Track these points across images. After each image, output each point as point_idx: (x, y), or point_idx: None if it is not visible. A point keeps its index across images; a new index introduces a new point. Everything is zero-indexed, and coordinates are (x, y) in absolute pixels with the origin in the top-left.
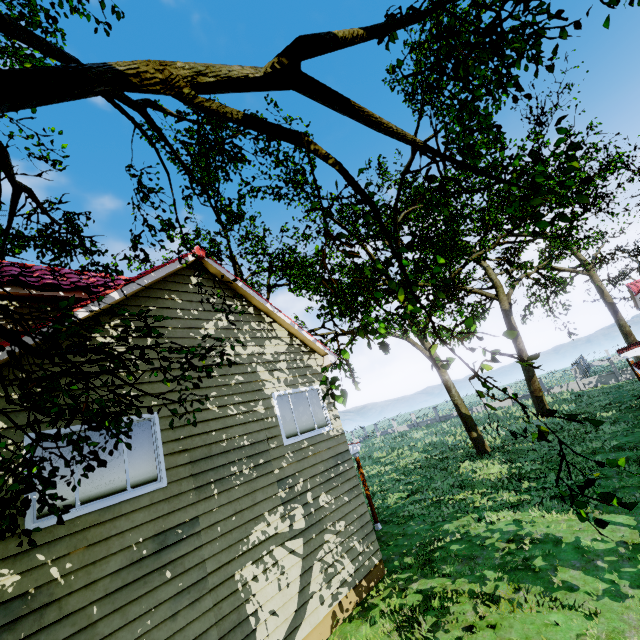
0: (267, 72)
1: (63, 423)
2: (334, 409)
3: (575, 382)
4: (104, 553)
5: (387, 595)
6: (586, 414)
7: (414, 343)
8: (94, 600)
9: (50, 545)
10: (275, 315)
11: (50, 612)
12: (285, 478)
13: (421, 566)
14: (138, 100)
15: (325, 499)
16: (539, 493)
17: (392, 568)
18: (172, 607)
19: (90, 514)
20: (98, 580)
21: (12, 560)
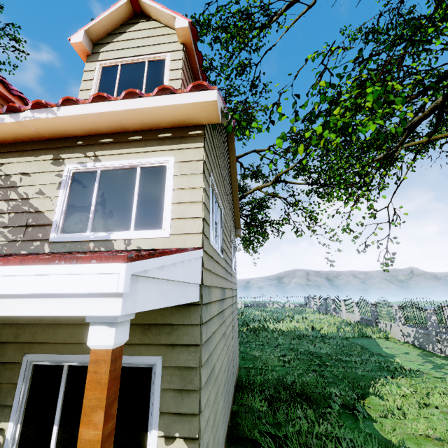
0: None
1: None
2: None
3: (396, 326)
4: None
5: None
6: None
7: None
8: None
9: None
10: None
11: None
12: None
13: None
14: None
15: None
16: None
17: None
18: None
19: None
20: None
21: None
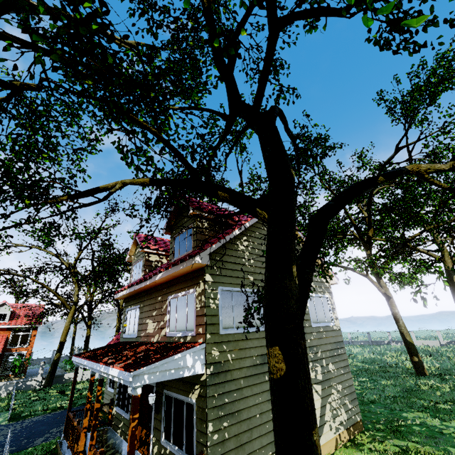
0: (450, 167)
1: (229, 285)
2: (335, 312)
3: None
4: (244, 355)
5: (370, 441)
6: None
7: (372, 280)
8: (241, 377)
9: (227, 343)
10: None
11: (228, 375)
12: (312, 346)
13: (392, 432)
14: (295, 135)
15: (331, 367)
16: None
17: (367, 428)
18: (268, 395)
19: (239, 333)
20: (242, 368)
21: (216, 344)
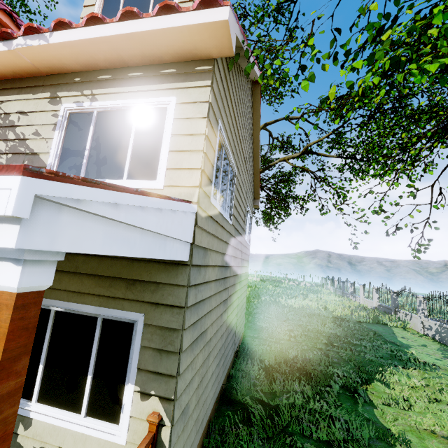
0: None
1: None
2: None
3: (417, 317)
4: None
5: None
6: None
7: None
8: None
9: None
10: None
11: None
12: None
13: None
14: None
15: None
16: None
17: None
18: None
19: None
20: None
21: None
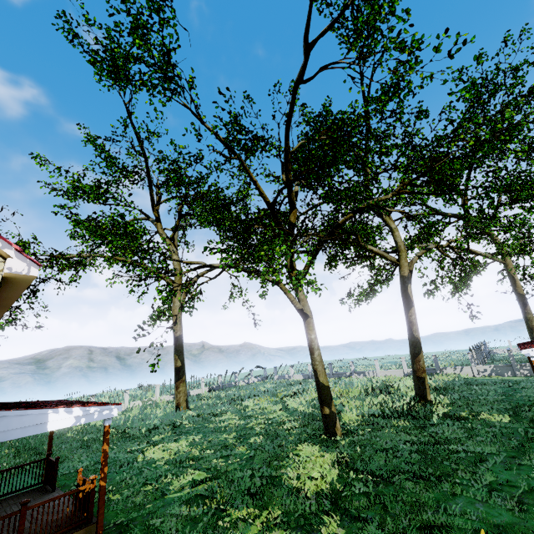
0: None
1: None
2: None
3: (470, 367)
4: None
5: None
6: (468, 411)
7: (286, 291)
8: None
9: None
10: None
11: None
12: None
13: None
14: None
15: None
16: None
17: None
18: None
19: None
20: None
21: None
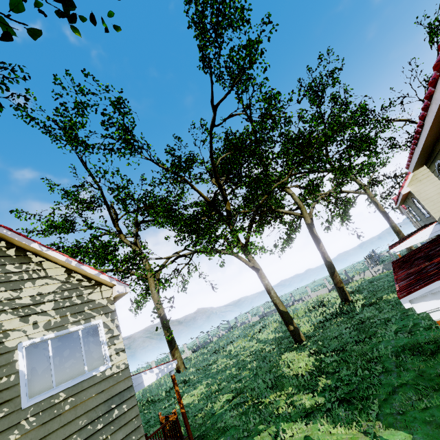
0: None
1: None
2: (118, 342)
3: (368, 270)
4: None
5: None
6: (375, 298)
7: (239, 257)
8: None
9: None
10: (45, 254)
11: None
12: None
13: None
14: None
15: None
16: (332, 394)
17: None
18: None
19: None
20: None
21: None
